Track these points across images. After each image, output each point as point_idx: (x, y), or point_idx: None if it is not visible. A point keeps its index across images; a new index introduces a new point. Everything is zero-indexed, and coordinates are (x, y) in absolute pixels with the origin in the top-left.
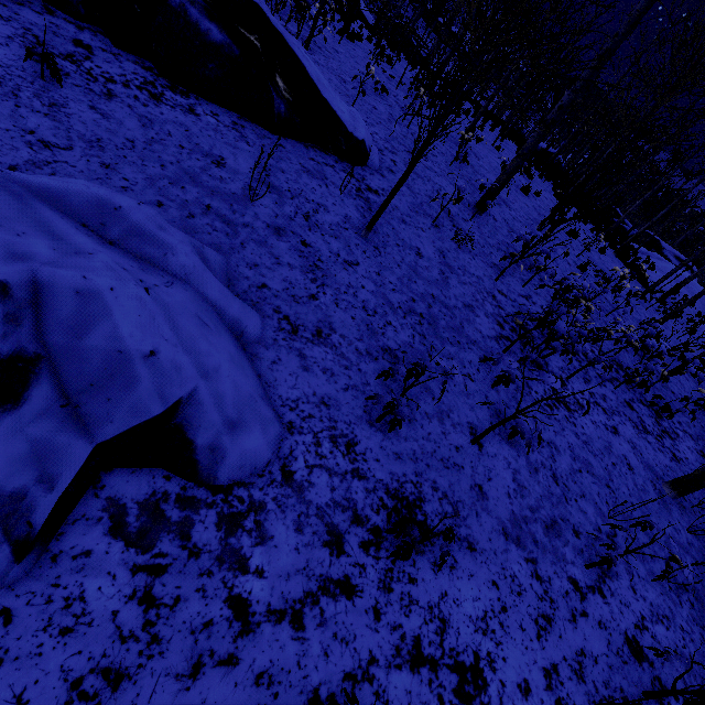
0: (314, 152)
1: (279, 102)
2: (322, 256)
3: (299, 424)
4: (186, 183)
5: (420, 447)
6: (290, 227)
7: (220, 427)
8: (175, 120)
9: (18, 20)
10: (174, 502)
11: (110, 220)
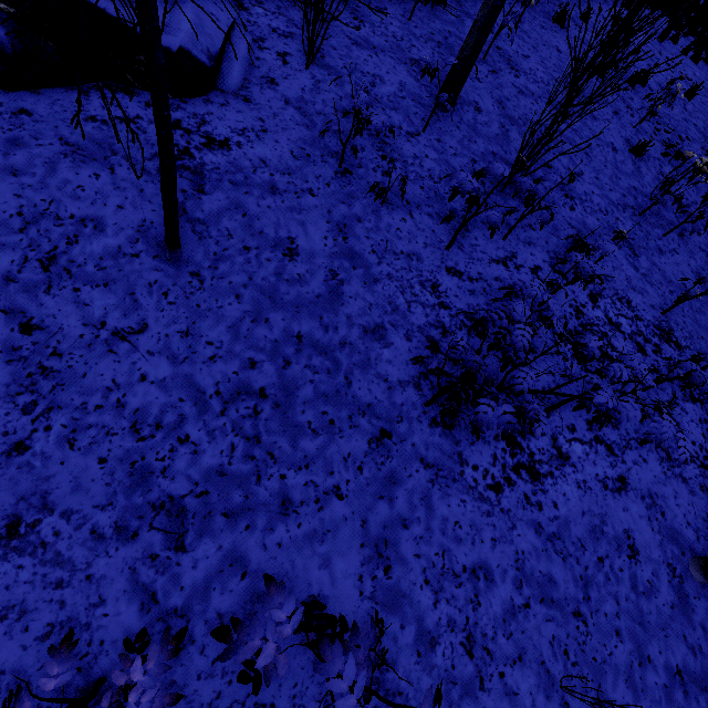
0: (100, 100)
1: None
2: (63, 341)
3: None
4: None
5: (187, 701)
6: (1, 301)
7: None
8: None
9: None
10: None
11: None
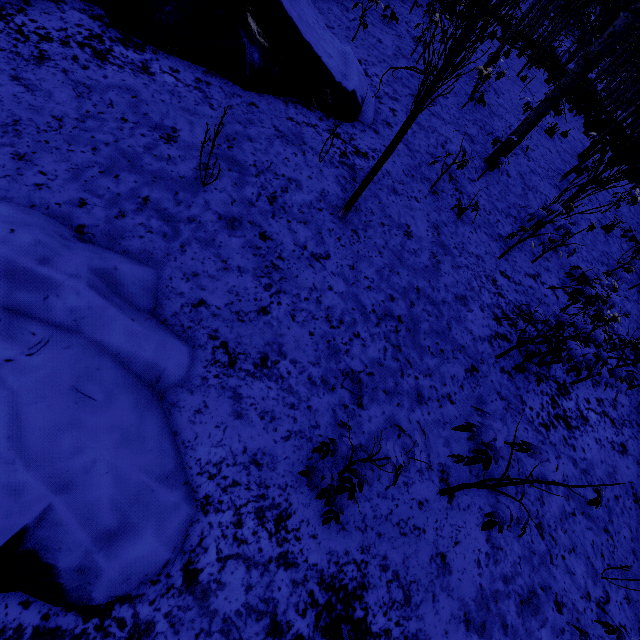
0: (294, 109)
1: (251, 50)
2: (283, 251)
3: (217, 498)
4: (122, 169)
5: (372, 509)
6: (248, 215)
7: (90, 546)
8: (121, 84)
9: None
10: None
11: None
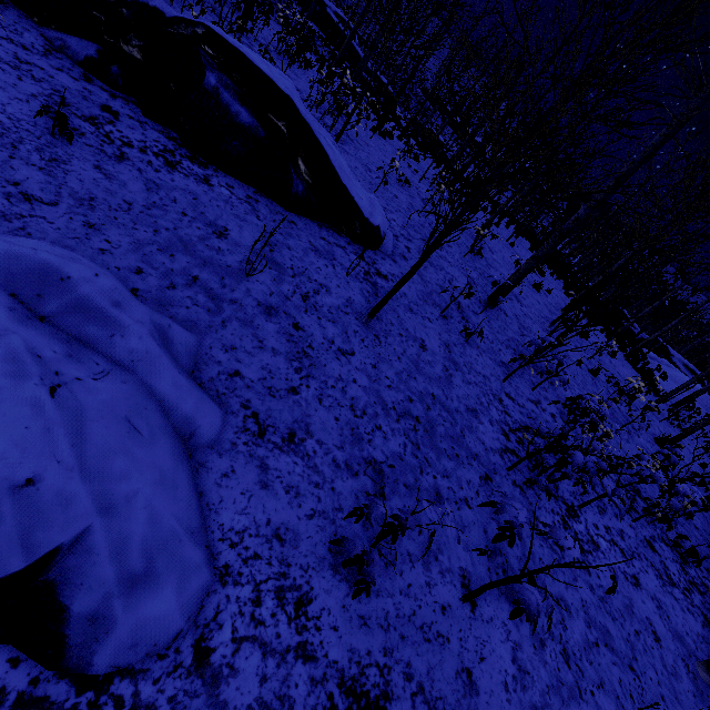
0: (327, 232)
1: (298, 183)
2: (314, 341)
3: (237, 569)
4: (178, 251)
5: (395, 607)
6: (284, 307)
7: (112, 587)
8: (185, 188)
9: (50, 82)
10: (9, 709)
11: (51, 292)
